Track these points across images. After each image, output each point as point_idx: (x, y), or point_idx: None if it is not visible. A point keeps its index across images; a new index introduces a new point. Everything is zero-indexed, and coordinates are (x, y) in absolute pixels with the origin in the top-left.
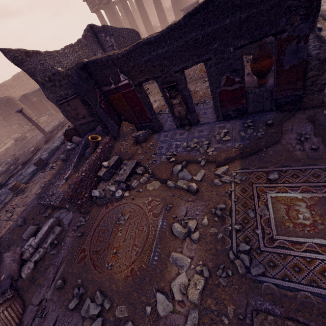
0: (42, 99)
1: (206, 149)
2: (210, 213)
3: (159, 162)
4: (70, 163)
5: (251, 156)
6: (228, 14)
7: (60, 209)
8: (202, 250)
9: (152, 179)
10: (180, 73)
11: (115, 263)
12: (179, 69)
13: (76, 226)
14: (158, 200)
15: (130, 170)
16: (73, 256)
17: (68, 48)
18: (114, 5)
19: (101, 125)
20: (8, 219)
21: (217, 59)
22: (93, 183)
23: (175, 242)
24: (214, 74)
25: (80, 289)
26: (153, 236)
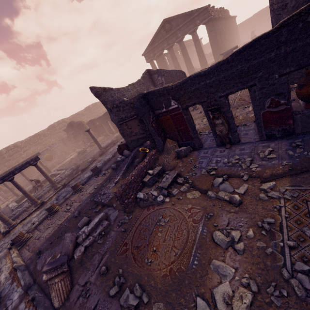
0: (101, 124)
1: (249, 165)
2: (256, 226)
3: (199, 174)
4: (119, 170)
5: (303, 174)
6: (273, 48)
7: (108, 207)
8: (248, 262)
9: (191, 189)
10: (224, 97)
11: (154, 260)
12: (223, 94)
13: (121, 223)
14: (198, 208)
15: (171, 179)
16: (116, 248)
17: (130, 86)
18: (164, 56)
19: (150, 139)
20: (67, 211)
21: (262, 85)
22: (138, 187)
23: (216, 250)
24: (258, 97)
25: (121, 278)
26: (192, 240)
